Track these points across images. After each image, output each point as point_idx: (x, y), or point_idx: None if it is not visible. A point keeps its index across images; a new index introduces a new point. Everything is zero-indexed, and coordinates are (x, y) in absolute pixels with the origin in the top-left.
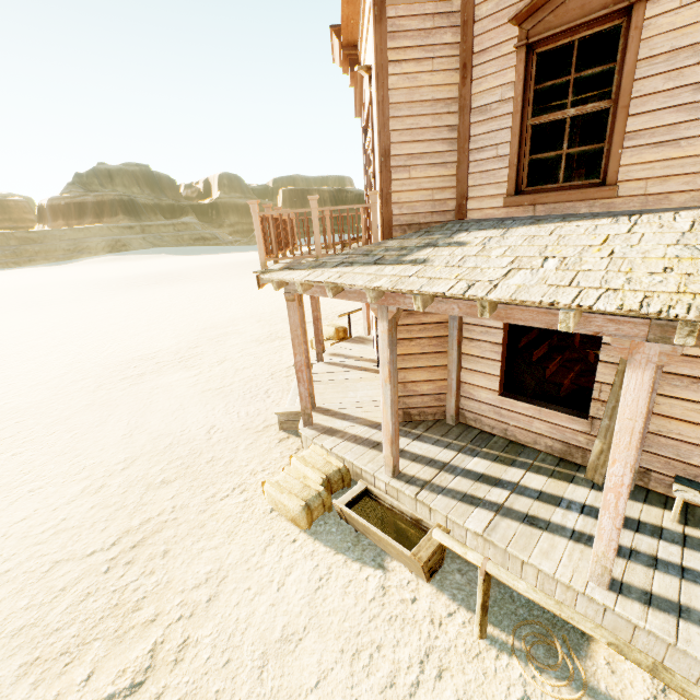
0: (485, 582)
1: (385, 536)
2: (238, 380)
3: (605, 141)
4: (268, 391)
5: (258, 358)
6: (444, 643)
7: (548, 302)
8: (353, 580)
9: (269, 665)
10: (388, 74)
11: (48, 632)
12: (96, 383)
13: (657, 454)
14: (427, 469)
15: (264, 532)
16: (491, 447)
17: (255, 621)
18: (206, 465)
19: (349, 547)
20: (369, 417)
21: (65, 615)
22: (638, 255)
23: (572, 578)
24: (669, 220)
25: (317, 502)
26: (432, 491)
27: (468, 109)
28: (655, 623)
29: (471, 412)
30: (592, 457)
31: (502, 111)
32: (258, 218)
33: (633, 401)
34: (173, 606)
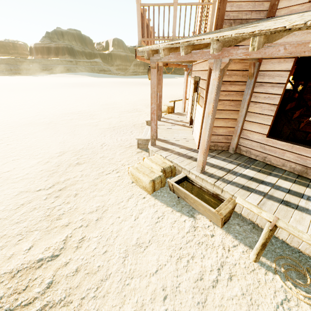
0: (271, 231)
1: (199, 200)
2: (117, 125)
3: None
4: (132, 131)
5: (127, 118)
6: (232, 261)
7: None
8: (177, 221)
9: (129, 257)
10: None
11: (12, 223)
12: (50, 120)
13: None
14: (220, 171)
15: (128, 191)
16: (256, 165)
17: (121, 234)
18: (99, 159)
19: (174, 204)
20: (185, 145)
21: (21, 216)
22: None
23: None
24: None
25: (158, 180)
26: (224, 182)
27: None
28: None
29: (245, 147)
30: None
31: None
32: (140, 8)
33: None
34: (78, 220)
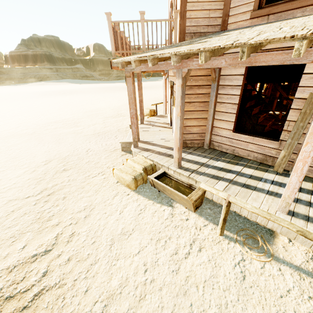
0: (227, 206)
1: (174, 190)
2: (102, 131)
3: None
4: (116, 136)
5: (112, 123)
6: (202, 237)
7: (290, 35)
8: (157, 211)
9: (115, 244)
10: None
11: (4, 228)
12: (33, 131)
13: None
14: (194, 165)
15: (113, 190)
16: (226, 158)
17: (108, 226)
18: (85, 164)
19: (155, 197)
20: (165, 145)
21: (13, 221)
22: None
23: (268, 209)
24: None
25: (140, 177)
26: (197, 174)
27: None
28: (311, 228)
29: (217, 142)
30: (278, 160)
31: None
32: (111, 24)
33: None
34: (67, 219)
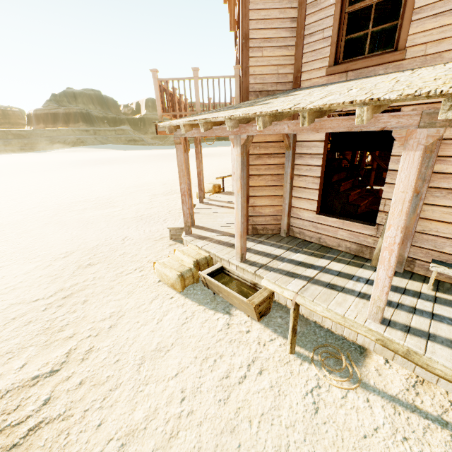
0: (295, 310)
1: (231, 291)
2: (147, 213)
3: (399, 19)
4: (165, 219)
5: (161, 202)
6: (266, 355)
7: (349, 101)
8: (208, 319)
9: (145, 363)
10: None
11: None
12: (54, 212)
13: (421, 247)
14: (264, 258)
15: (152, 292)
16: (309, 248)
17: (139, 340)
18: (119, 256)
19: (208, 302)
20: (229, 231)
21: (12, 332)
22: (416, 78)
23: (356, 317)
24: (441, 66)
25: (189, 274)
26: (266, 270)
27: (305, 4)
28: (411, 342)
29: (298, 228)
30: (376, 251)
31: (328, 3)
32: (157, 82)
33: (406, 178)
34: (85, 330)
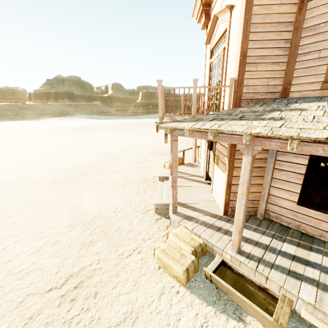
0: None
1: (248, 301)
2: (128, 182)
3: None
4: (144, 189)
5: (136, 171)
6: None
7: None
8: None
9: None
10: (252, 5)
11: None
12: (53, 179)
13: None
14: (256, 249)
15: (157, 283)
16: (292, 236)
17: None
18: (115, 232)
19: (215, 300)
20: (209, 210)
21: None
22: None
23: None
24: None
25: (191, 267)
26: (266, 266)
27: (301, 28)
28: None
29: (274, 213)
30: None
31: None
32: (161, 90)
33: None
34: None
